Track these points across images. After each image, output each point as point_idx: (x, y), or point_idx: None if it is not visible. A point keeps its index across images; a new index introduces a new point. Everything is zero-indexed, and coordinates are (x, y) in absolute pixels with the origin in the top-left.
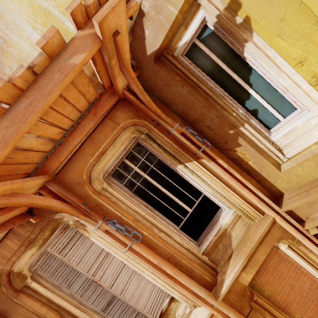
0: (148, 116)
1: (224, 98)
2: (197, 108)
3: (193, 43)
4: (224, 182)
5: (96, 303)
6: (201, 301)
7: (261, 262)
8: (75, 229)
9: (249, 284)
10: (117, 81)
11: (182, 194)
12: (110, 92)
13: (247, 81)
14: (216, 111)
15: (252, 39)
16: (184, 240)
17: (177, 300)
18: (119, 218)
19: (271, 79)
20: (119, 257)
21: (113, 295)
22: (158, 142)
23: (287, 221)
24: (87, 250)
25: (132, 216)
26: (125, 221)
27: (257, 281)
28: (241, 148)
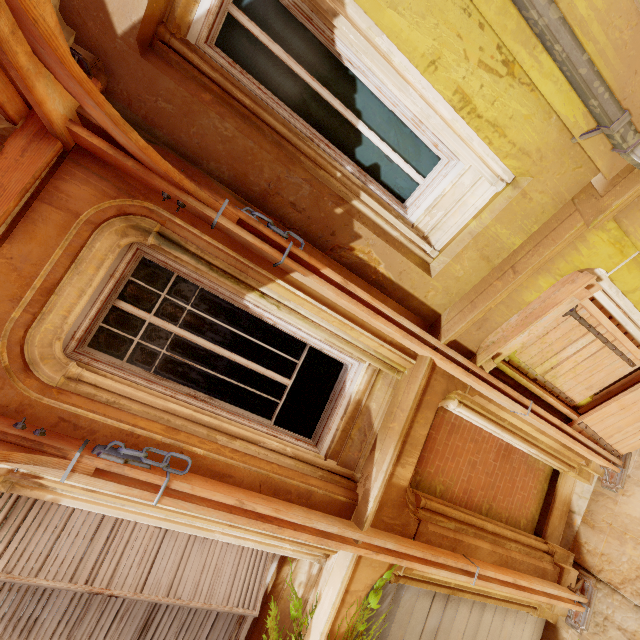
0: (154, 190)
1: (314, 143)
2: (263, 164)
3: (227, 15)
4: (342, 312)
5: (113, 638)
6: (335, 541)
7: (423, 440)
8: (13, 495)
9: (412, 484)
10: (38, 91)
11: (266, 354)
12: (30, 130)
13: (352, 107)
14: (303, 169)
15: (345, 11)
16: (285, 443)
17: (292, 560)
18: (128, 435)
19: (391, 101)
20: (149, 520)
21: (152, 604)
22: (192, 249)
23: (452, 360)
24: (58, 532)
25: (162, 424)
26: (147, 439)
27: (422, 475)
28: (362, 243)
